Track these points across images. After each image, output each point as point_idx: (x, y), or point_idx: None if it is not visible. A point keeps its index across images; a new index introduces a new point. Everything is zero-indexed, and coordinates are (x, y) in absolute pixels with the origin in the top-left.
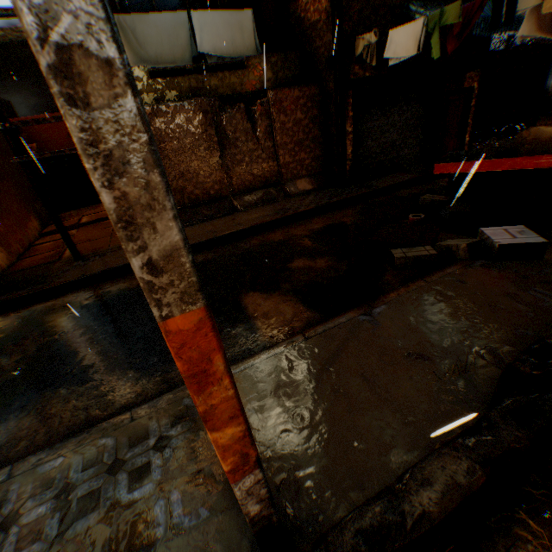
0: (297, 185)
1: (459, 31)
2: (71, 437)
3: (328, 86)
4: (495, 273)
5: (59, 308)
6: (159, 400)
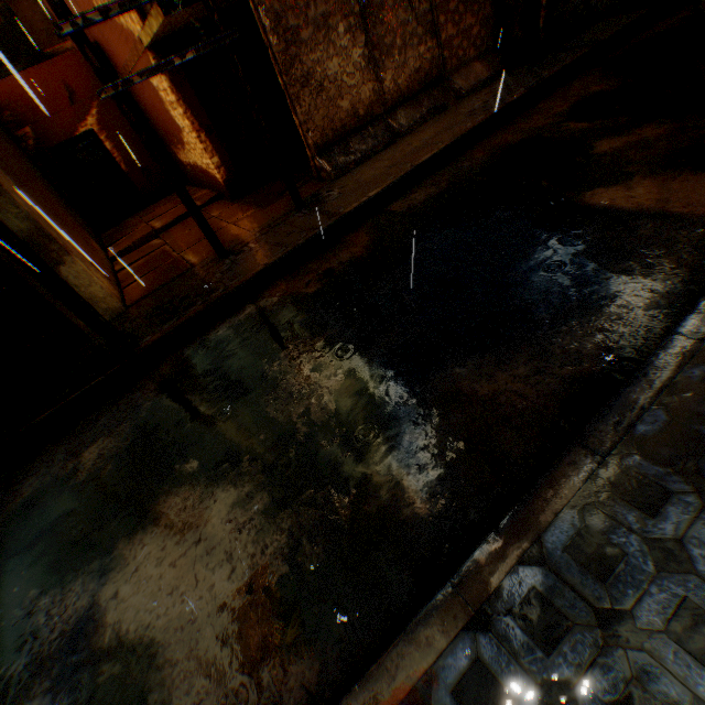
0: (467, 78)
1: None
2: (621, 389)
3: None
4: None
5: (275, 309)
6: (703, 309)
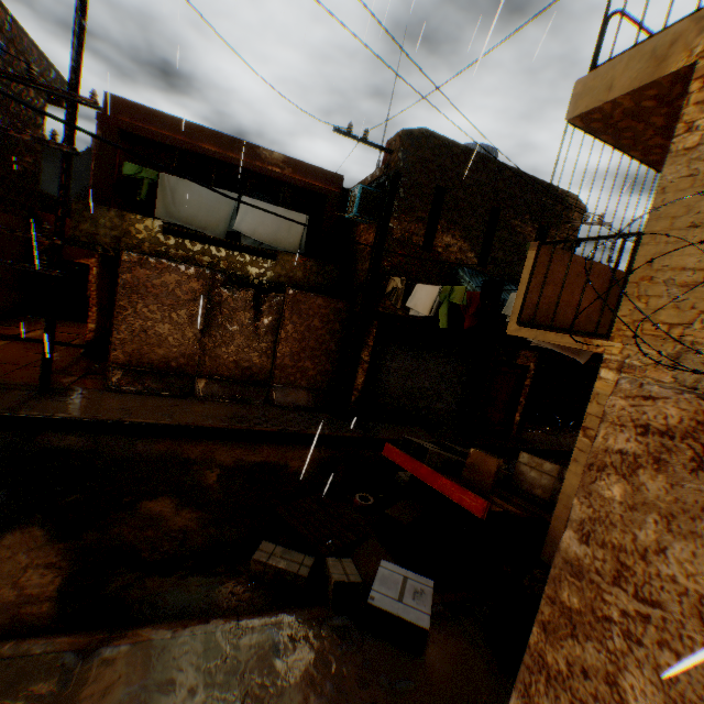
0: (287, 394)
1: (475, 311)
2: None
3: (357, 307)
4: (337, 653)
5: None
6: None
